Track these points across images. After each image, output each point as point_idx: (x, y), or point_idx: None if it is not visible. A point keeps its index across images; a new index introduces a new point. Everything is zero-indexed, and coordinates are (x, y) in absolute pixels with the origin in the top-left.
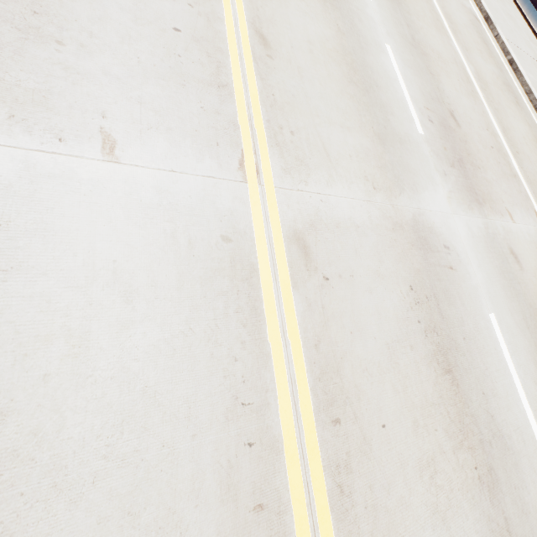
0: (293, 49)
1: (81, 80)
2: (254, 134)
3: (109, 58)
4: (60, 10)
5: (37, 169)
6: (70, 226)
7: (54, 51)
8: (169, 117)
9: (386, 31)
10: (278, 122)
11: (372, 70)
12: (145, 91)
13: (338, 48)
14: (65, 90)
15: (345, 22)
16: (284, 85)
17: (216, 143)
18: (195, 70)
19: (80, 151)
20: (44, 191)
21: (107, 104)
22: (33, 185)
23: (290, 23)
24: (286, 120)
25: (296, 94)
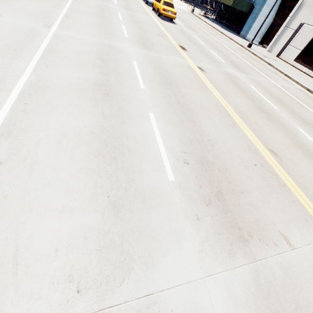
0: (282, 151)
1: (258, 208)
2: (309, 206)
3: (254, 192)
4: (231, 176)
5: (283, 266)
6: (312, 296)
7: (243, 198)
8: (286, 213)
9: (292, 120)
10: (309, 195)
11: (306, 145)
12: (272, 202)
13: (290, 140)
14: (258, 216)
15: (280, 125)
16: (294, 172)
17: (305, 219)
18: (272, 181)
19: (283, 248)
20: (292, 278)
21: (270, 216)
22: (288, 275)
23: (271, 138)
24: (310, 192)
25: (301, 175)
